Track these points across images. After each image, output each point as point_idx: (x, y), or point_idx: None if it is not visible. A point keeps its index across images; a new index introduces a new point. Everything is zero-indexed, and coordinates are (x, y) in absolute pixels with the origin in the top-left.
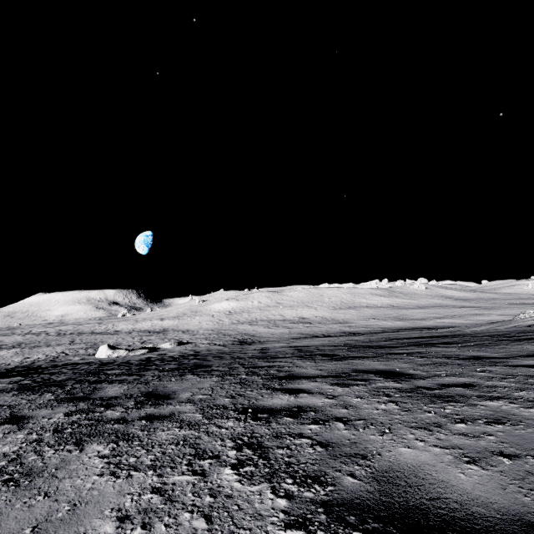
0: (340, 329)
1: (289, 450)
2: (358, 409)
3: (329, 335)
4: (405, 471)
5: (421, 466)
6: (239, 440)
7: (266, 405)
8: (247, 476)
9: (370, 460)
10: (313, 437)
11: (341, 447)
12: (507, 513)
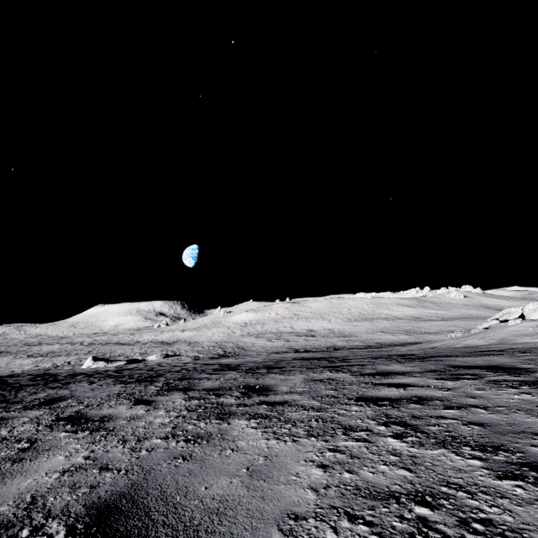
0: (334, 344)
1: None
2: None
3: (309, 350)
4: None
5: None
6: None
7: None
8: None
9: None
10: None
11: None
12: None
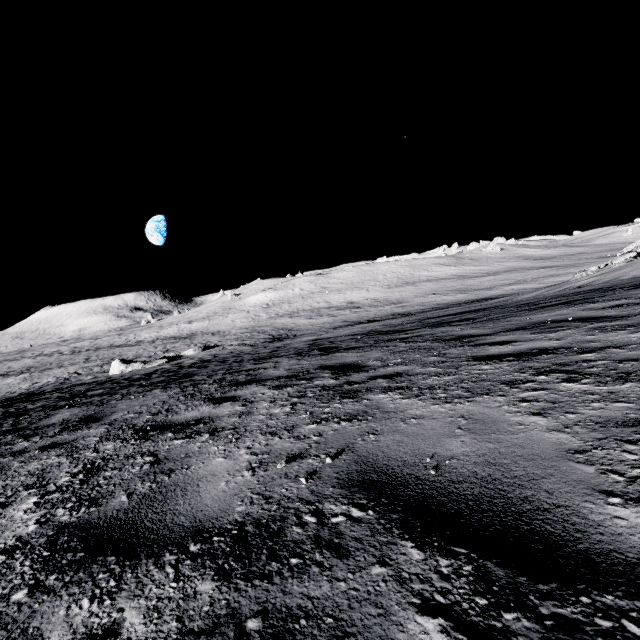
0: (391, 311)
1: (117, 472)
2: (249, 416)
3: (374, 320)
4: (181, 485)
5: (204, 478)
6: (91, 464)
7: (174, 420)
8: (40, 504)
9: (169, 476)
10: (159, 454)
11: (167, 463)
12: (199, 520)
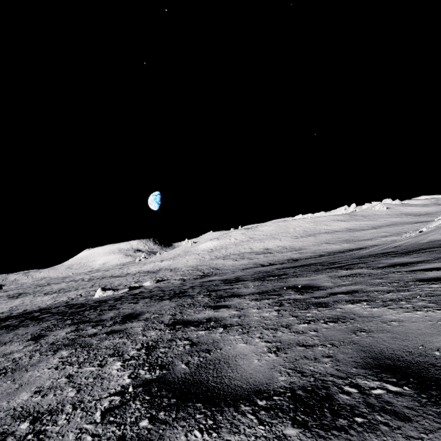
0: (290, 257)
1: None
2: (2, 357)
3: (273, 264)
4: None
5: None
6: None
7: None
8: None
9: None
10: None
11: None
12: None
